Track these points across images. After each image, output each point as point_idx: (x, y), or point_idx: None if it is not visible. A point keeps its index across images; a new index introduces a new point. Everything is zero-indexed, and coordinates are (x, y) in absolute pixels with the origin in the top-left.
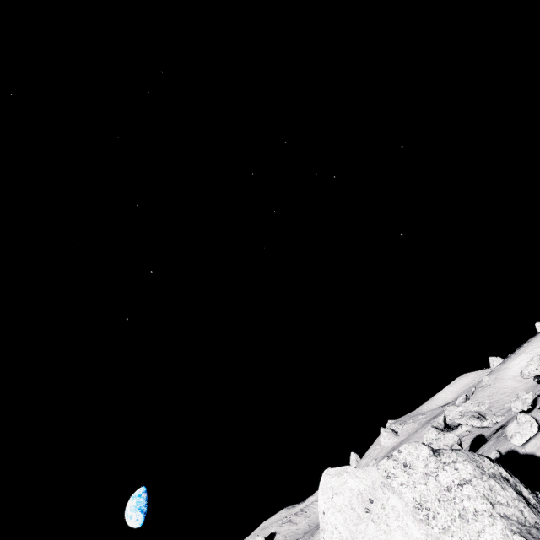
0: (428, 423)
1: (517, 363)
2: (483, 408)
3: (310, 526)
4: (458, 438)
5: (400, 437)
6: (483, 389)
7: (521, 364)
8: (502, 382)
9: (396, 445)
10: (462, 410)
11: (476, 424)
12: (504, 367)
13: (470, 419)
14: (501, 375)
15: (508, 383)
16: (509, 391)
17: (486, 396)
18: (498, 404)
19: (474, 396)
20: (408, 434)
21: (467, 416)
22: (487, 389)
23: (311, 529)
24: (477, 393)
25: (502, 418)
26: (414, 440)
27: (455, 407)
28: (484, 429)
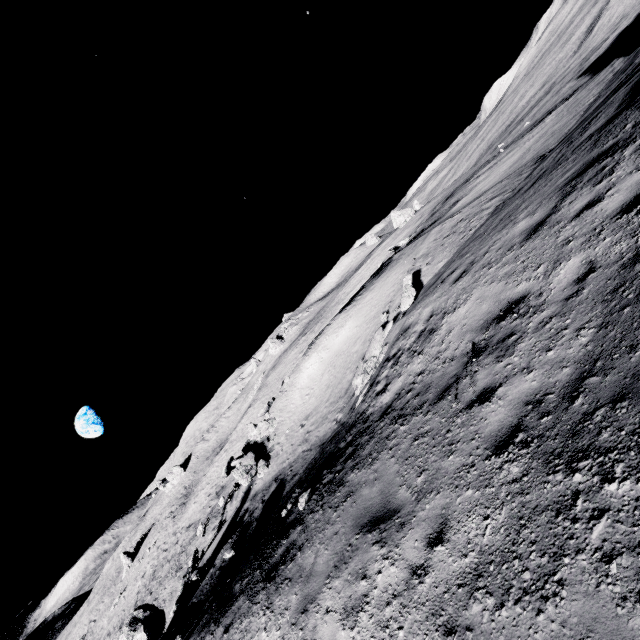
0: (295, 344)
1: (308, 367)
2: (272, 431)
3: (218, 443)
4: (146, 637)
5: (285, 344)
6: (281, 396)
7: (309, 370)
8: (293, 392)
9: (276, 361)
10: (256, 435)
11: (243, 485)
12: (301, 367)
13: (241, 477)
14: (296, 381)
15: (296, 396)
16: (292, 411)
17: (280, 409)
18: (281, 428)
19: (274, 404)
20: (290, 342)
21: (241, 469)
22: (283, 398)
23: (217, 447)
24: (277, 401)
25: (266, 472)
26: (282, 366)
27: (253, 428)
28: (257, 476)
